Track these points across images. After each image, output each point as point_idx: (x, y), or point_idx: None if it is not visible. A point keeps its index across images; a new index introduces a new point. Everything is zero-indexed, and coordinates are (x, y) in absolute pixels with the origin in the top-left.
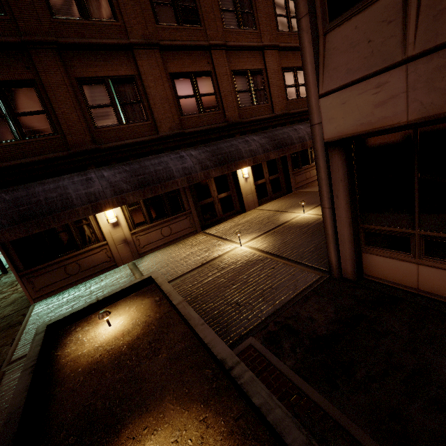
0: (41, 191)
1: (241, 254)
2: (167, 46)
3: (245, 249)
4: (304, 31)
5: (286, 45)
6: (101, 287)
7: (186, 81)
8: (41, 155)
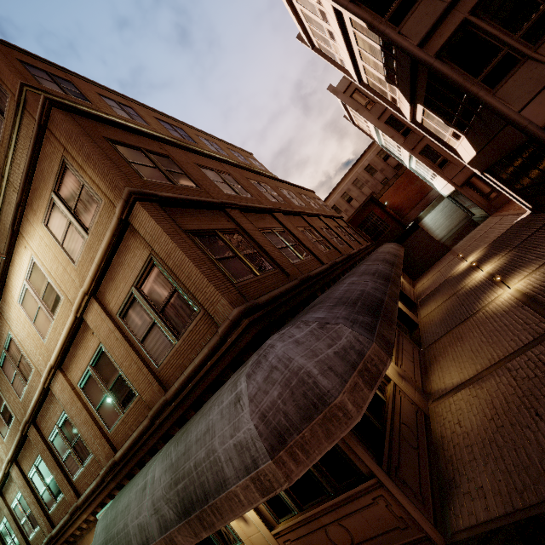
0: (341, 295)
1: (530, 280)
2: (285, 211)
3: (522, 281)
4: (484, 96)
5: (324, 214)
6: (485, 410)
7: (305, 232)
8: (285, 285)
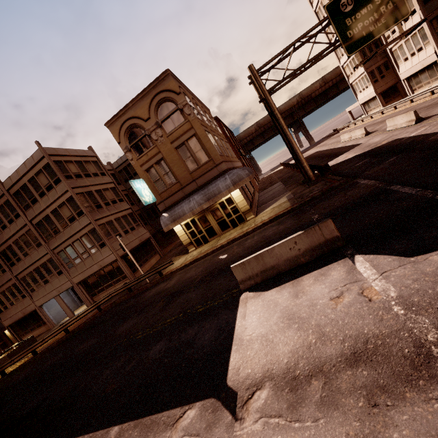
0: None
1: None
2: None
3: None
4: None
5: None
6: None
7: None
8: None
